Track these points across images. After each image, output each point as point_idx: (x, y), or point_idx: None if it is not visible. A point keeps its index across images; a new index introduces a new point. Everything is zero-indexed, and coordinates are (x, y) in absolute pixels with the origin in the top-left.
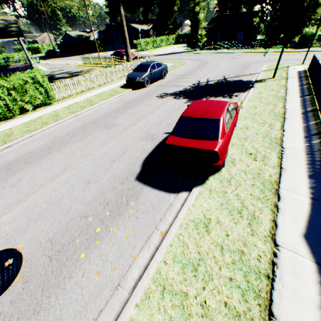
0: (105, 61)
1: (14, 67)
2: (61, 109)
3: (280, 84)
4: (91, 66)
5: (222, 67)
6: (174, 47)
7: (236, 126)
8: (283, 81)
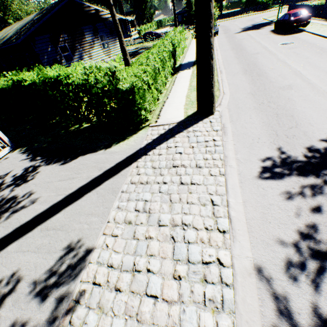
0: (146, 39)
1: None
2: None
3: None
4: (133, 46)
5: (238, 24)
6: (163, 30)
7: None
8: None
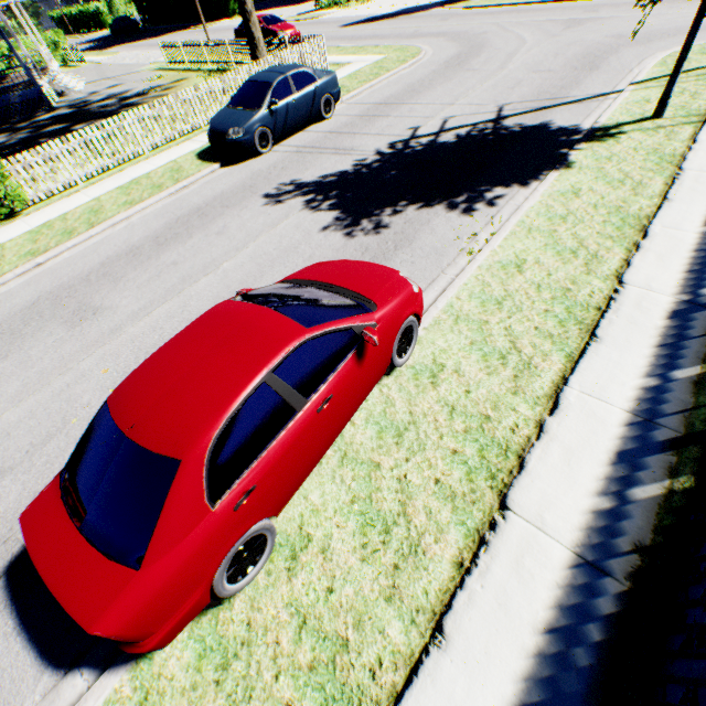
0: (213, 54)
1: (7, 86)
2: (19, 239)
3: (667, 147)
4: (183, 70)
5: (517, 65)
6: None
7: (410, 359)
8: (686, 131)
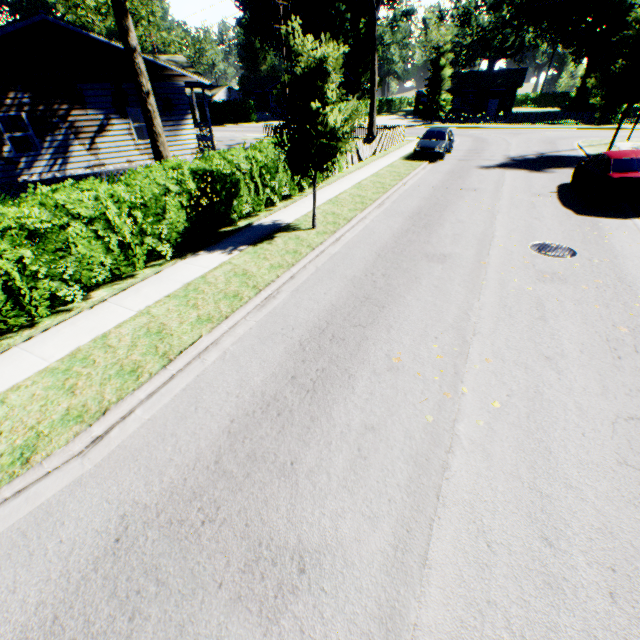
0: None
1: None
2: (370, 178)
3: None
4: None
5: (515, 143)
6: (382, 119)
7: None
8: None
